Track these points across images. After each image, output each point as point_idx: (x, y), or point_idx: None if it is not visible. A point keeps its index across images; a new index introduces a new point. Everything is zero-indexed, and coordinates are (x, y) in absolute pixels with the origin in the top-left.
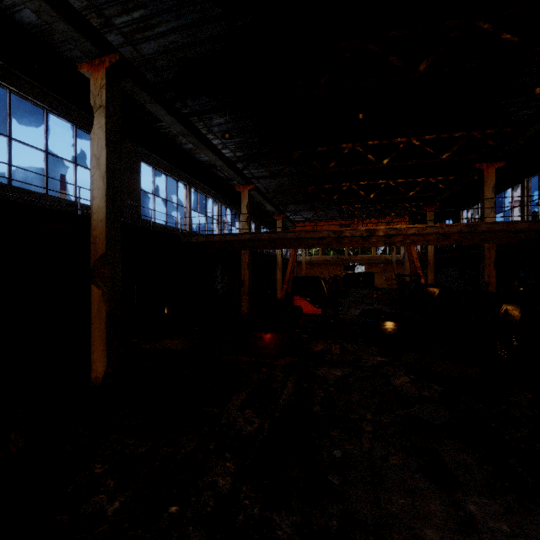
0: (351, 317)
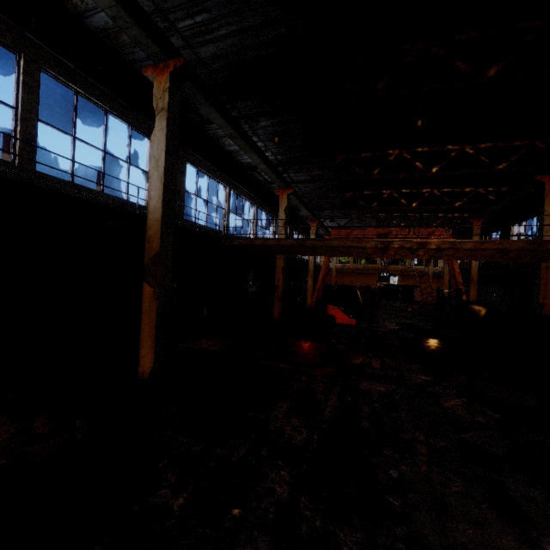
0: (387, 331)
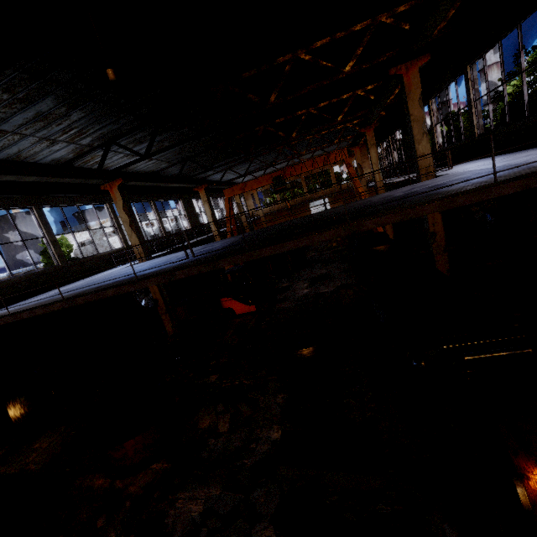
0: (290, 306)
